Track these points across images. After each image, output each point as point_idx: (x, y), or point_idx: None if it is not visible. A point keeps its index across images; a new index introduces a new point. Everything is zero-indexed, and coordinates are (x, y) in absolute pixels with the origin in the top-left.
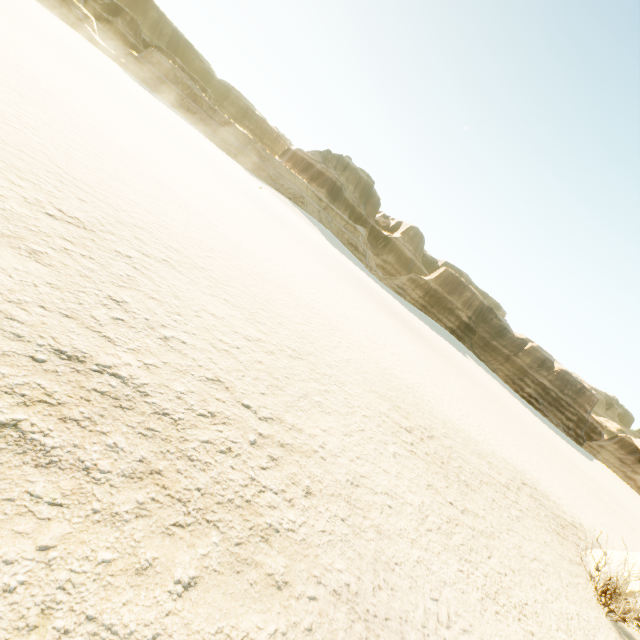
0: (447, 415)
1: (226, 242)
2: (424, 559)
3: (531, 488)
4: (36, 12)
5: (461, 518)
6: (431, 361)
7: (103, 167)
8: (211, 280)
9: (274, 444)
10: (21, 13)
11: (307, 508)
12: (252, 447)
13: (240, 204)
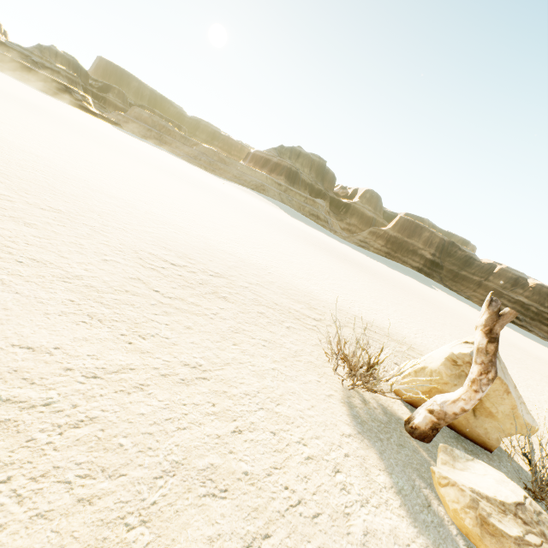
0: (290, 283)
1: (77, 175)
2: (11, 281)
3: (376, 333)
4: (35, 97)
5: (155, 297)
6: (340, 271)
7: None
8: None
9: None
10: (8, 93)
11: None
12: None
13: (158, 178)
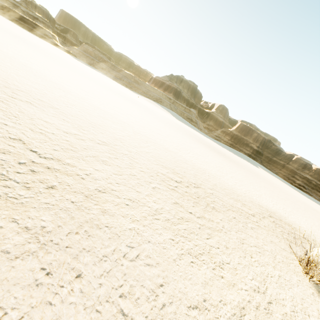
0: (220, 182)
1: (88, 105)
2: (138, 229)
3: (276, 219)
4: (27, 36)
5: (194, 219)
6: (225, 164)
7: (17, 73)
8: (59, 112)
9: (41, 167)
10: (16, 34)
11: (42, 192)
12: (18, 164)
13: (115, 98)
